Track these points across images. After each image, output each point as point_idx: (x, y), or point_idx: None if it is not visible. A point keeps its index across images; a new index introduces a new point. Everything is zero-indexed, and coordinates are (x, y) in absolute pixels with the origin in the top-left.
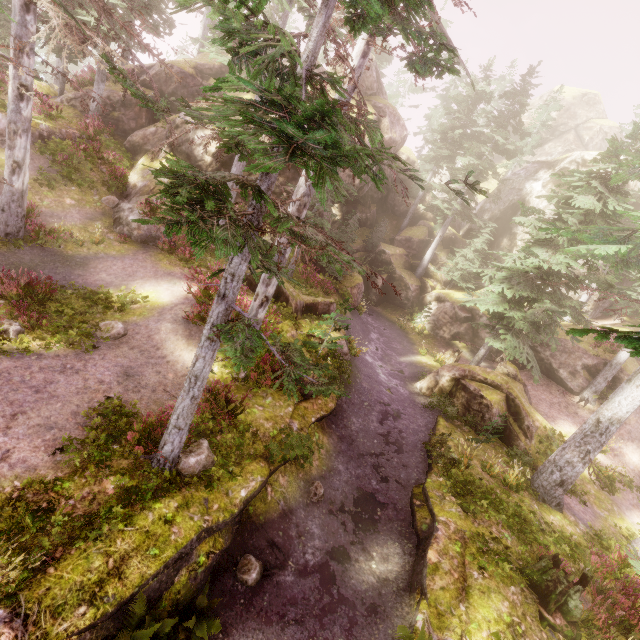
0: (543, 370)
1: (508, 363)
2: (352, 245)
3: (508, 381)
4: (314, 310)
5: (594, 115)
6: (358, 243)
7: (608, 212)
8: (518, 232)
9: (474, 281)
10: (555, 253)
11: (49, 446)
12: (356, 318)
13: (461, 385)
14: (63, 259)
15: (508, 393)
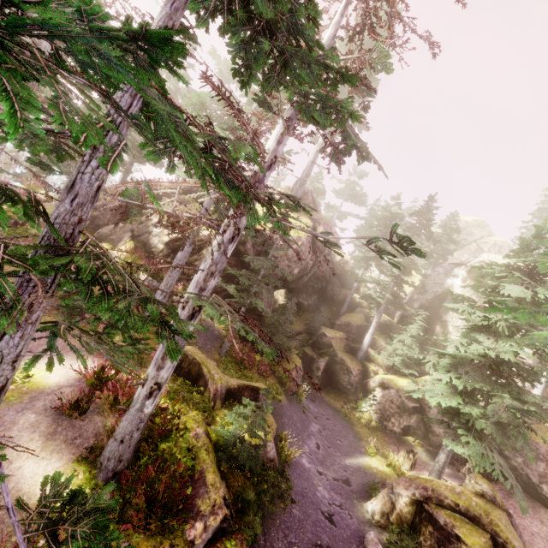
0: (521, 484)
1: (478, 476)
2: (295, 327)
3: (486, 507)
4: (239, 397)
5: (486, 234)
6: (301, 326)
7: (540, 300)
8: (449, 320)
9: (416, 367)
10: (497, 340)
11: None
12: (294, 405)
13: (426, 513)
14: None
15: (493, 532)
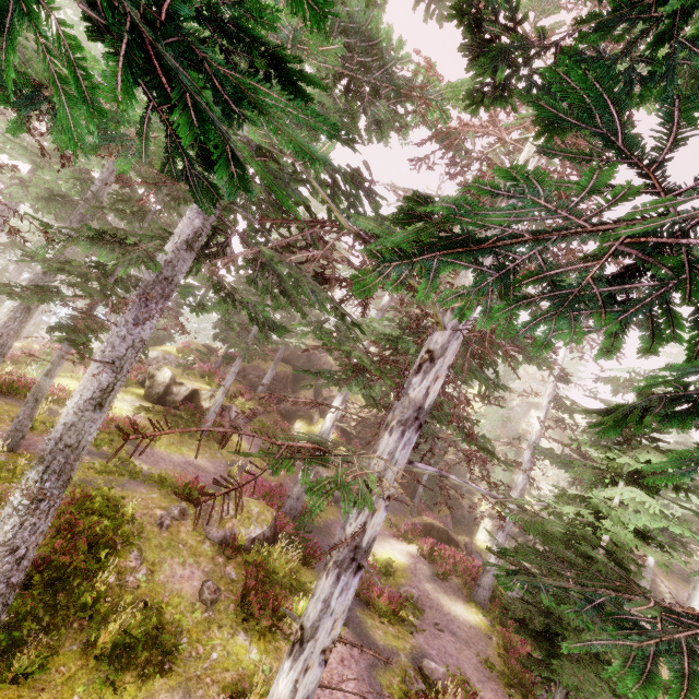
0: None
1: None
2: None
3: None
4: (466, 550)
5: None
6: None
7: None
8: None
9: None
10: None
11: (496, 695)
12: None
13: None
14: (317, 531)
15: None
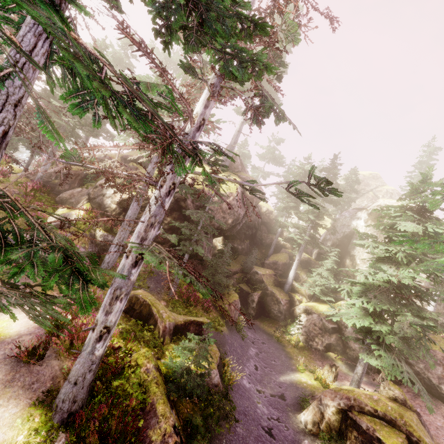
0: (424, 386)
1: (390, 383)
2: (232, 268)
3: (400, 410)
4: (185, 331)
5: (380, 184)
6: (237, 266)
7: (430, 233)
8: (356, 254)
9: (332, 294)
10: (397, 268)
11: None
12: (234, 334)
13: (350, 420)
14: None
15: (408, 432)
